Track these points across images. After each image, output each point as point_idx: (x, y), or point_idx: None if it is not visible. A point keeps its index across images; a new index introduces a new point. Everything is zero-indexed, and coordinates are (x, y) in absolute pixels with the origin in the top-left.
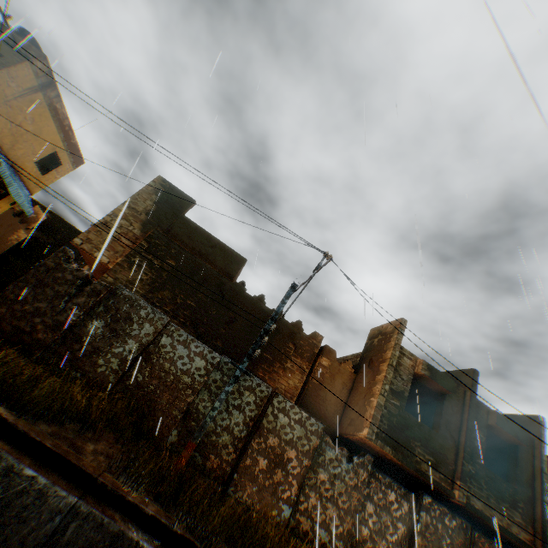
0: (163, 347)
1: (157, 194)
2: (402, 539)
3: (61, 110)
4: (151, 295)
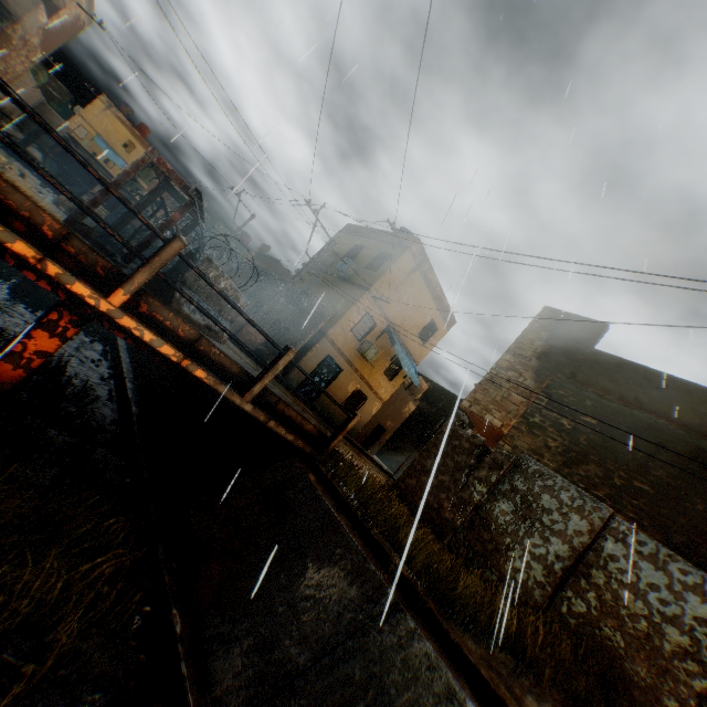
0: (611, 558)
1: (547, 330)
2: None
3: (432, 279)
4: (567, 471)
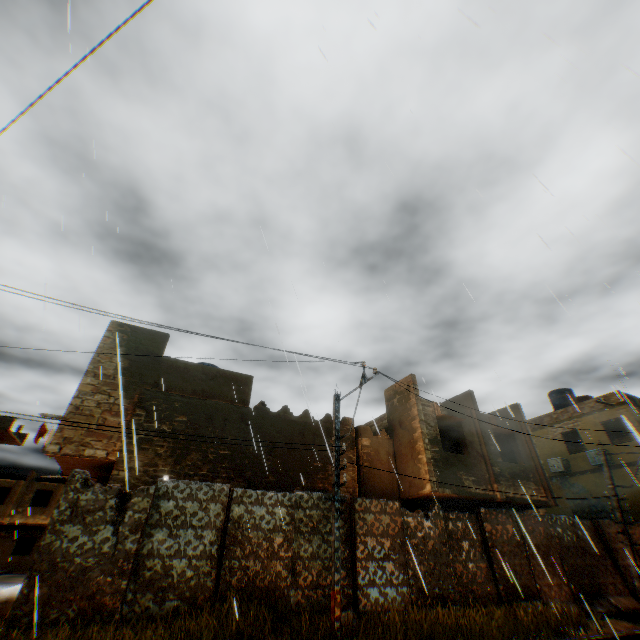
0: (241, 517)
1: (122, 345)
2: (482, 553)
3: None
4: (180, 467)
